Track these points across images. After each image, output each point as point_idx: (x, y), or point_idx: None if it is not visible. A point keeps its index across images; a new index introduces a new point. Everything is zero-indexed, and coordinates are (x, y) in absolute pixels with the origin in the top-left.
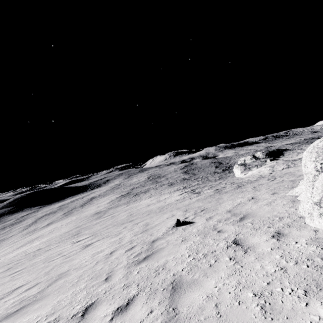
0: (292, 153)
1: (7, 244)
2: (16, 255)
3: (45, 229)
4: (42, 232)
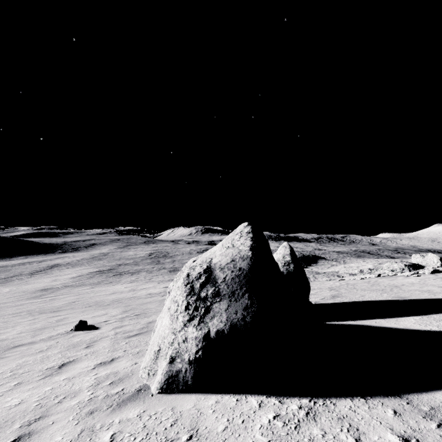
0: (327, 263)
1: None
2: None
3: None
4: None
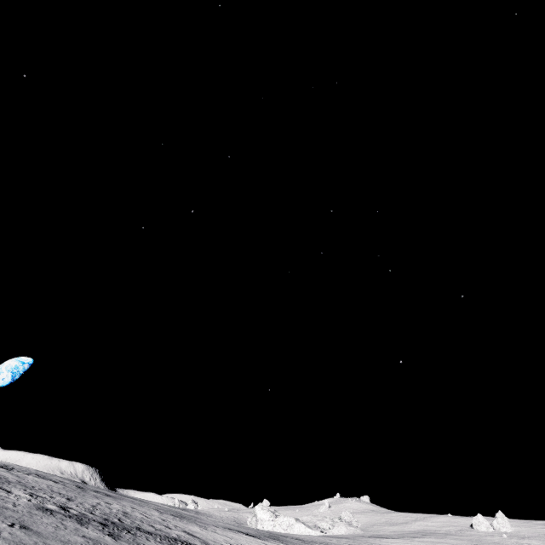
0: None
1: None
2: None
3: None
4: None
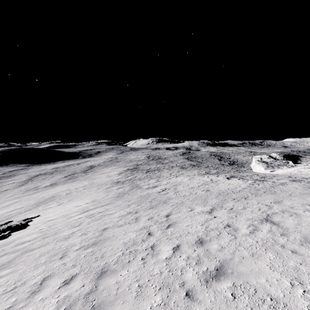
0: None
1: (6, 198)
2: (88, 214)
3: (54, 190)
4: (52, 192)
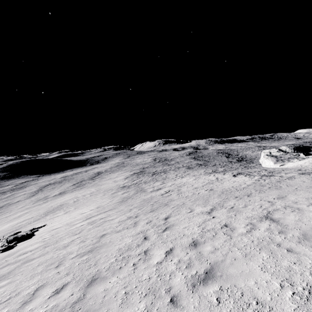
0: None
1: (18, 209)
2: (90, 221)
3: (62, 198)
4: (61, 201)
